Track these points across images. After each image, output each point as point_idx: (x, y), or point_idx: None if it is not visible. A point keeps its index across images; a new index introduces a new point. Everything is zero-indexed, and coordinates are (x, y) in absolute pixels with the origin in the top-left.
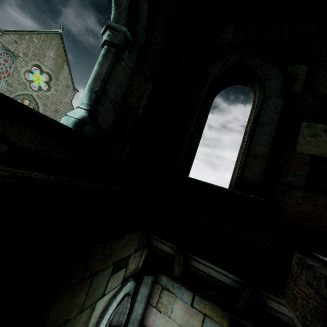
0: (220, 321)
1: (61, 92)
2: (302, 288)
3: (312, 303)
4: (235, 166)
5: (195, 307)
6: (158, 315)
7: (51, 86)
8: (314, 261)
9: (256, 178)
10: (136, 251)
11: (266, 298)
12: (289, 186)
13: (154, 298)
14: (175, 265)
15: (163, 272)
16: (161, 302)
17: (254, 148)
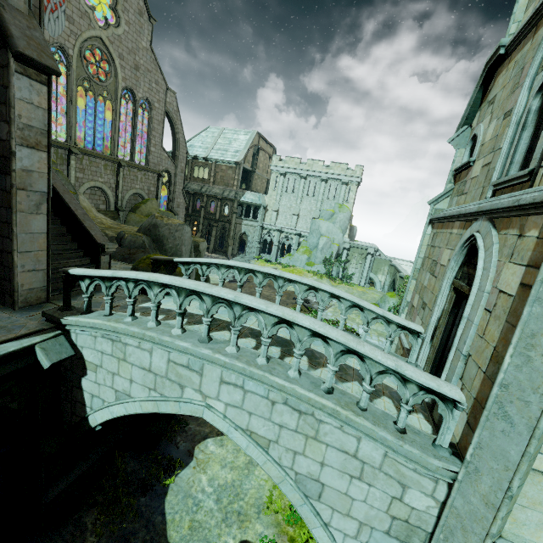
0: None
1: (134, 27)
2: None
3: None
4: None
5: None
6: None
7: (120, 15)
8: None
9: None
10: None
11: None
12: None
13: None
14: None
15: None
16: None
17: None
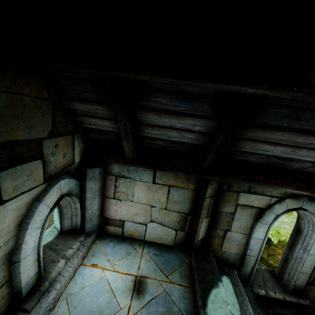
0: (186, 186)
1: None
2: None
3: None
4: None
5: (158, 183)
6: (119, 204)
7: None
8: None
9: None
10: (55, 136)
11: (240, 141)
12: None
13: (109, 190)
14: (123, 143)
15: (112, 160)
16: (119, 191)
17: None
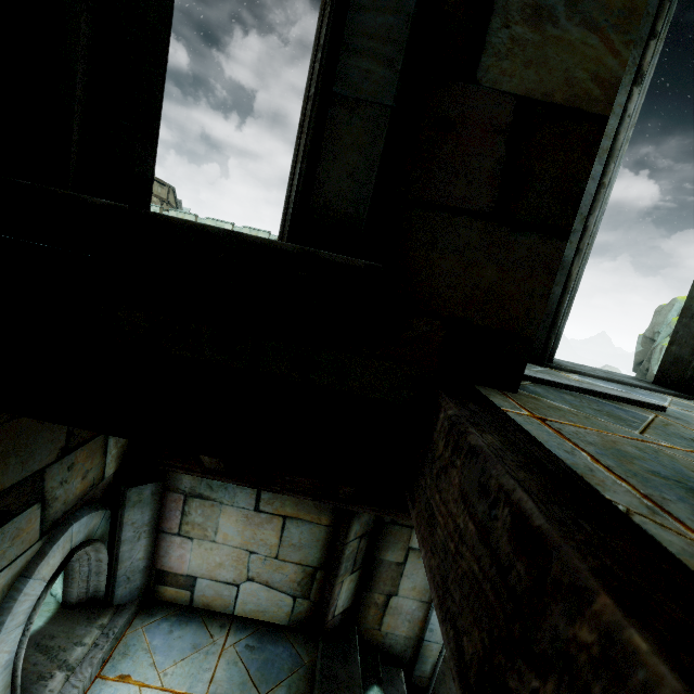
0: (315, 519)
1: None
2: (449, 504)
3: (469, 563)
4: (294, 155)
5: (264, 510)
6: (188, 545)
7: None
8: (487, 420)
9: (355, 190)
10: (71, 451)
11: None
12: (448, 213)
13: (171, 519)
14: None
15: (179, 468)
16: (190, 522)
17: (348, 71)
